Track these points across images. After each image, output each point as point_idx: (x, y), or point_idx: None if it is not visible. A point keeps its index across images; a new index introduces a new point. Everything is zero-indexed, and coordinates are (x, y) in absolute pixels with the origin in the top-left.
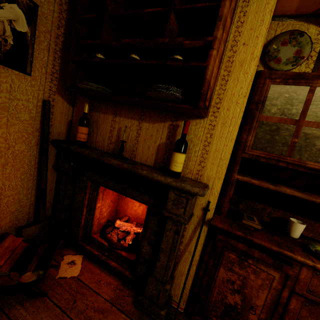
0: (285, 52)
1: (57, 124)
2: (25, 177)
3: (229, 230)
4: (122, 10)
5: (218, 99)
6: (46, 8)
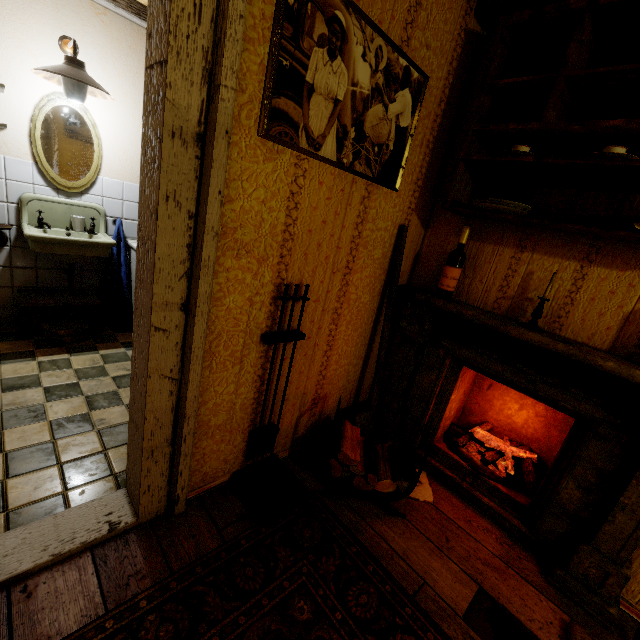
0: None
1: (403, 260)
2: (359, 341)
3: None
4: (583, 54)
5: None
6: (434, 78)
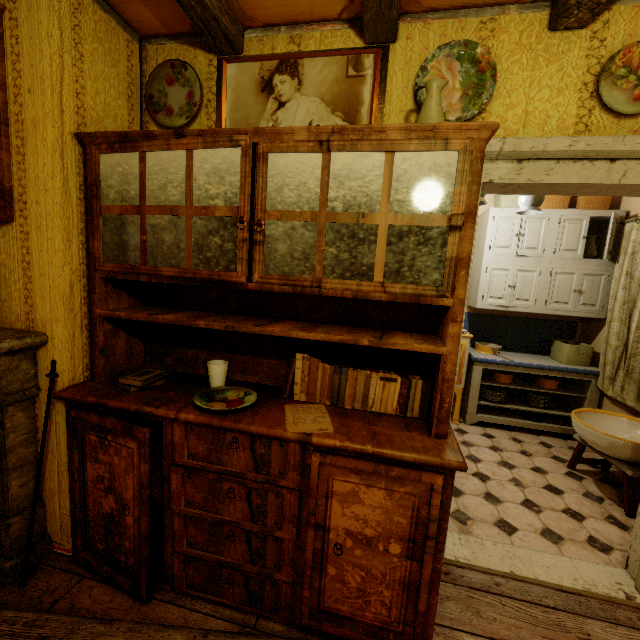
0: (175, 96)
1: None
2: None
3: (78, 398)
4: None
5: (21, 187)
6: None
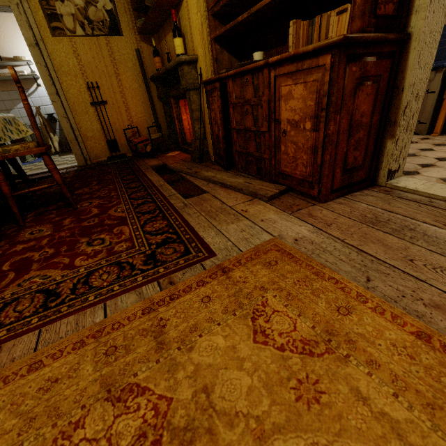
0: None
1: (149, 65)
2: (144, 106)
3: (205, 81)
4: None
5: None
6: None
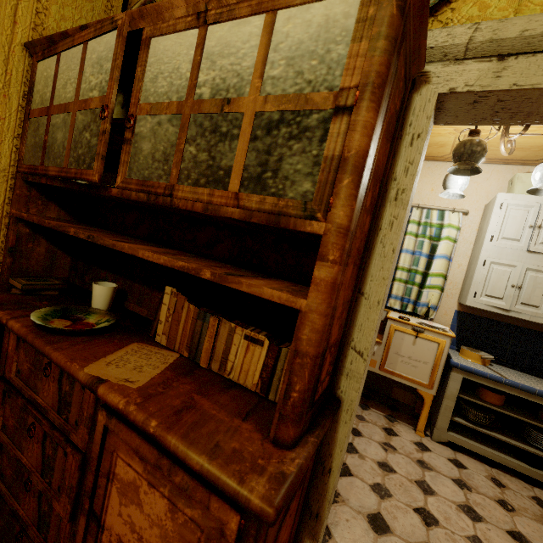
0: None
1: None
2: None
3: None
4: None
5: None
6: None
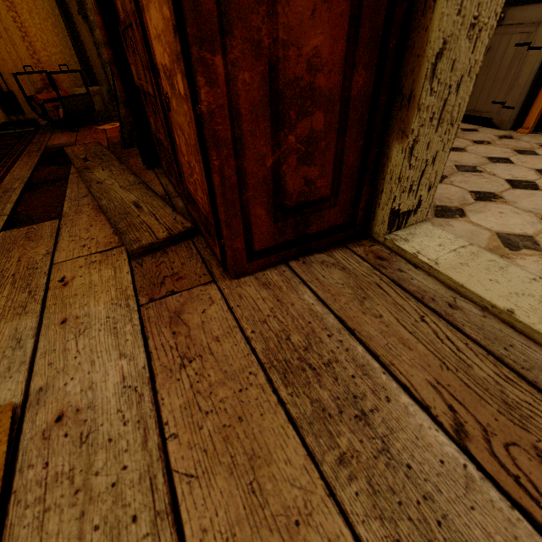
0: None
1: None
2: (59, 32)
3: None
4: None
5: None
6: None
